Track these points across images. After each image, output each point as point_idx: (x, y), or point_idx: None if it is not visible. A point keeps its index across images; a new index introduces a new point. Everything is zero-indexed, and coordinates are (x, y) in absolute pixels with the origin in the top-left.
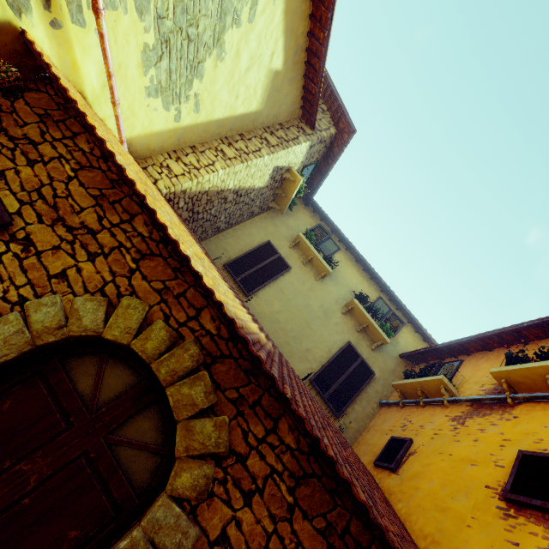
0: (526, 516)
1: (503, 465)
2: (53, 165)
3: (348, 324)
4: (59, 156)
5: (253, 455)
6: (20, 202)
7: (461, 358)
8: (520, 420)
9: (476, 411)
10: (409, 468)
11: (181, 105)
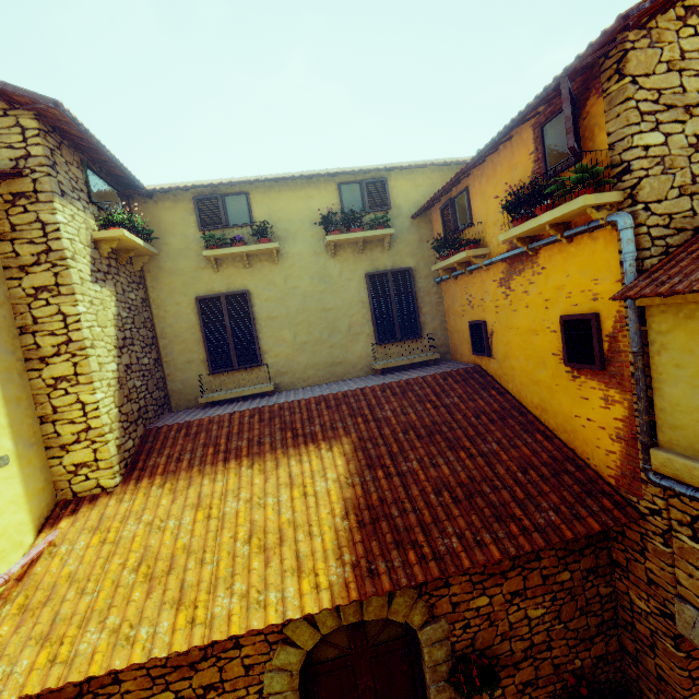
0: (584, 375)
1: (555, 330)
2: None
3: (348, 259)
4: None
5: None
6: (165, 691)
7: (464, 184)
8: (548, 273)
9: (512, 268)
10: (498, 350)
11: None
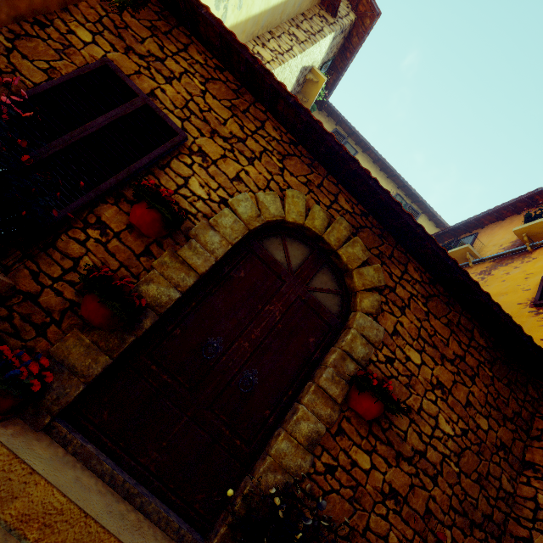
0: None
1: (530, 289)
2: (185, 81)
3: None
4: (185, 71)
5: (398, 287)
6: (179, 120)
7: (475, 232)
8: (539, 259)
9: (499, 263)
10: None
11: (228, 1)
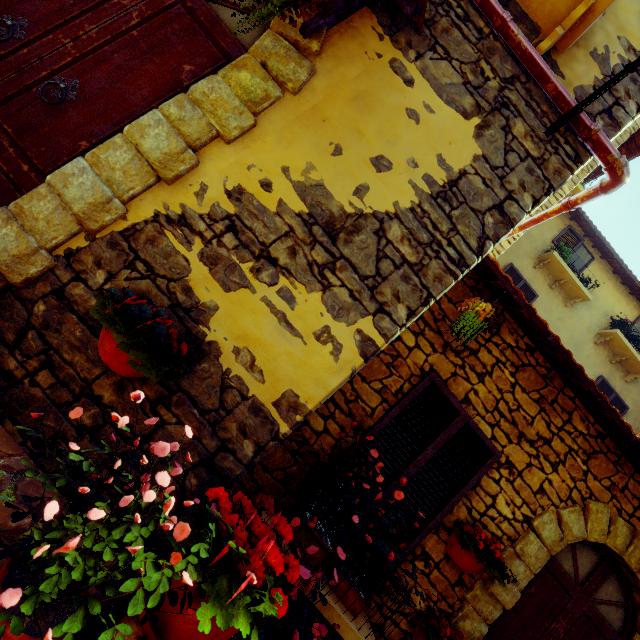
0: None
1: None
2: (496, 375)
3: (601, 355)
4: (496, 361)
5: None
6: (489, 426)
7: None
8: None
9: None
10: None
11: None
